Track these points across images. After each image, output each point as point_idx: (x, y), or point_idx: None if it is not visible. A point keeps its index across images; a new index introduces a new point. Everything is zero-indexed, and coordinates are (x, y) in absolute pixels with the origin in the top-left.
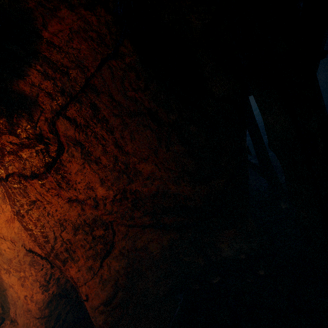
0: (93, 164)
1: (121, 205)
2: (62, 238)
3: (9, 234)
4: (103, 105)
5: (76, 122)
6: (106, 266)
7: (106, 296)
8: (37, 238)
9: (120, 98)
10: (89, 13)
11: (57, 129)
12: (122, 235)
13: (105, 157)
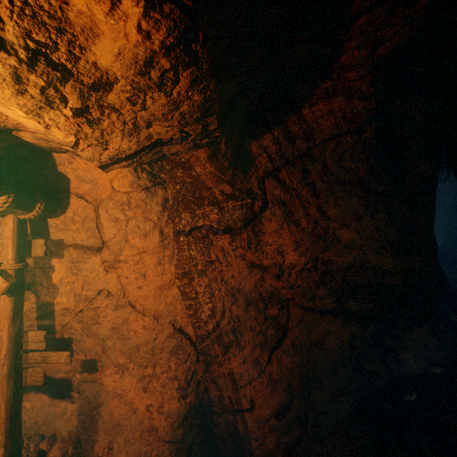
0: (292, 225)
1: (308, 277)
2: (230, 313)
3: (156, 306)
4: (314, 172)
5: (284, 183)
6: (275, 361)
7: (279, 405)
8: (199, 311)
9: (332, 167)
10: (360, 102)
11: (265, 187)
12: (297, 320)
13: (305, 220)
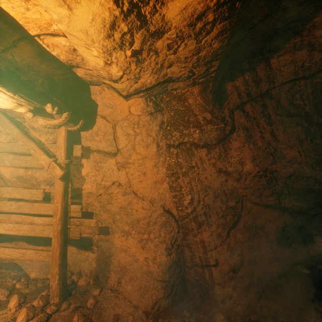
0: (251, 144)
1: (259, 181)
2: (203, 202)
3: (151, 194)
4: (271, 107)
5: (247, 114)
6: (232, 236)
7: (234, 264)
8: (182, 199)
9: (285, 104)
10: (319, 54)
11: (233, 116)
12: (247, 210)
13: (261, 141)
